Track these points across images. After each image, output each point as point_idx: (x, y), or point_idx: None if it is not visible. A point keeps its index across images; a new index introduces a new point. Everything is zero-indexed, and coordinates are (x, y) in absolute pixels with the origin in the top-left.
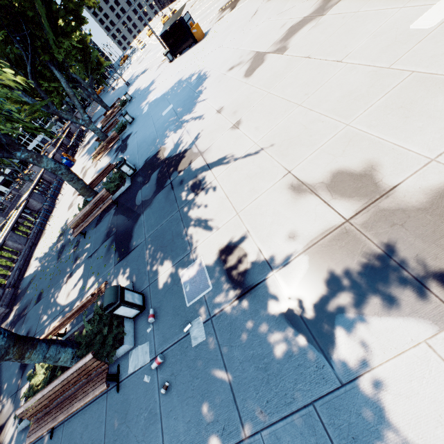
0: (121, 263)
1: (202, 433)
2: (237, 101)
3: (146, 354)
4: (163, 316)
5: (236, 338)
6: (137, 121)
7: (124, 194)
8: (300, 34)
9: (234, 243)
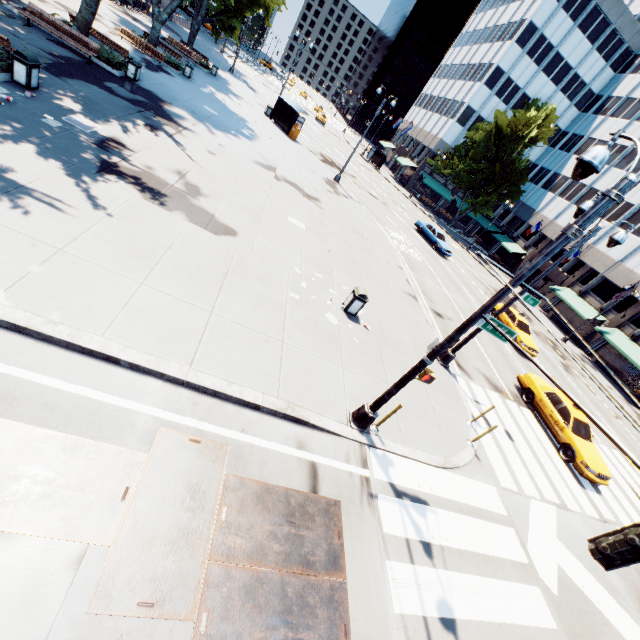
0: (41, 69)
1: (2, 122)
2: (232, 155)
3: (2, 91)
4: (38, 103)
5: (71, 141)
6: (190, 82)
7: (105, 70)
8: (290, 187)
9: (126, 145)
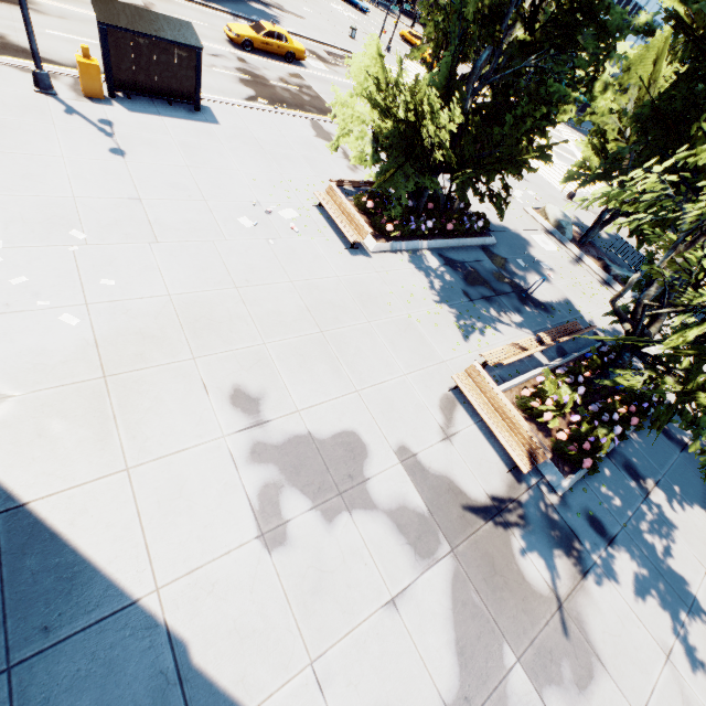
0: None
1: None
2: None
3: None
4: None
5: None
6: None
7: None
8: None
9: None
